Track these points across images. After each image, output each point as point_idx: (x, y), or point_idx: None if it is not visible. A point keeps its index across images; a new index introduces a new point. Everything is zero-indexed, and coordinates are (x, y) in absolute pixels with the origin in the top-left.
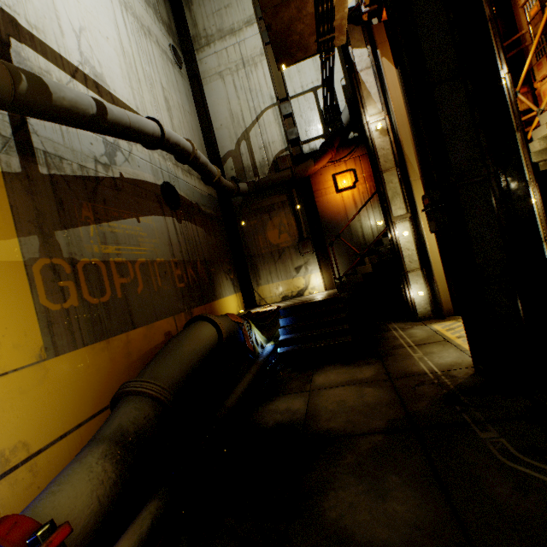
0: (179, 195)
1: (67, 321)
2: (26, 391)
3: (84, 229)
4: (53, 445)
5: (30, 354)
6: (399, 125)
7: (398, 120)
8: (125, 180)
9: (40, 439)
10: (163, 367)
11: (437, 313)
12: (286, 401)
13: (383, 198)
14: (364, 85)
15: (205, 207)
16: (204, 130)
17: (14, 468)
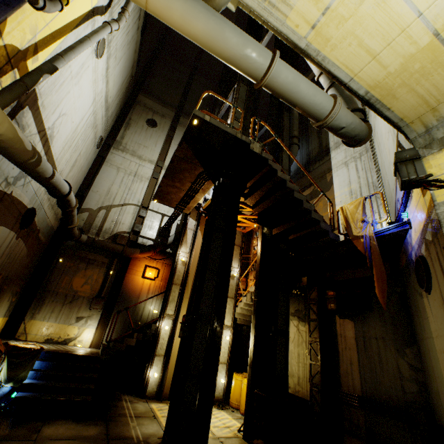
0: (34, 219)
1: None
2: None
3: None
4: None
5: None
6: (192, 264)
7: (193, 262)
8: (11, 196)
9: None
10: None
11: (159, 394)
12: None
13: (166, 299)
14: (187, 236)
15: (43, 234)
16: (83, 185)
17: None
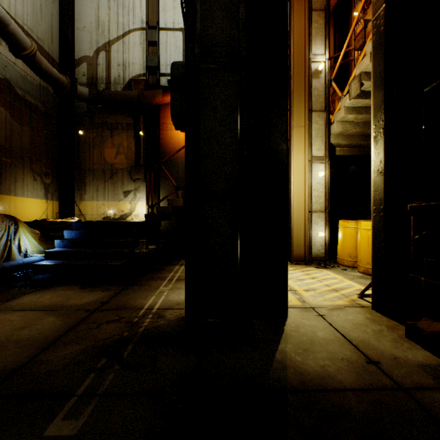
0: None
1: None
2: None
3: None
4: None
5: None
6: None
7: None
8: None
9: None
10: None
11: None
12: None
13: None
14: None
15: (26, 93)
16: (64, 25)
17: None
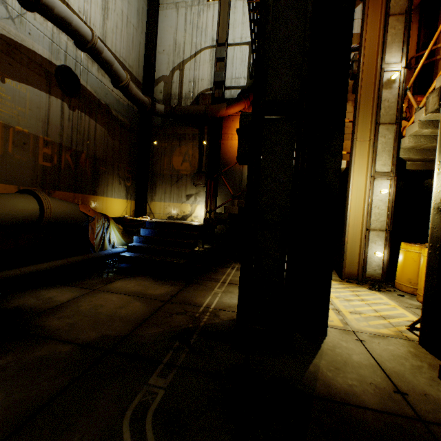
0: (84, 87)
1: None
2: None
3: None
4: None
5: None
6: None
7: None
8: None
9: None
10: None
11: None
12: (62, 291)
13: None
14: None
15: (118, 113)
16: (148, 50)
17: None
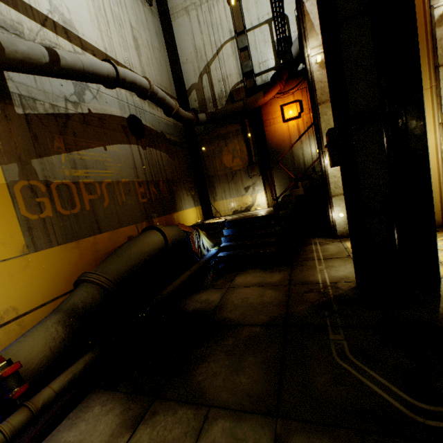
0: (145, 125)
1: (43, 227)
2: (13, 274)
3: (56, 157)
4: (36, 310)
5: (15, 250)
6: None
7: None
8: (93, 115)
9: (26, 306)
10: (112, 263)
11: None
12: (208, 294)
13: (316, 129)
14: (308, 17)
15: (170, 135)
16: (173, 65)
17: (7, 323)
